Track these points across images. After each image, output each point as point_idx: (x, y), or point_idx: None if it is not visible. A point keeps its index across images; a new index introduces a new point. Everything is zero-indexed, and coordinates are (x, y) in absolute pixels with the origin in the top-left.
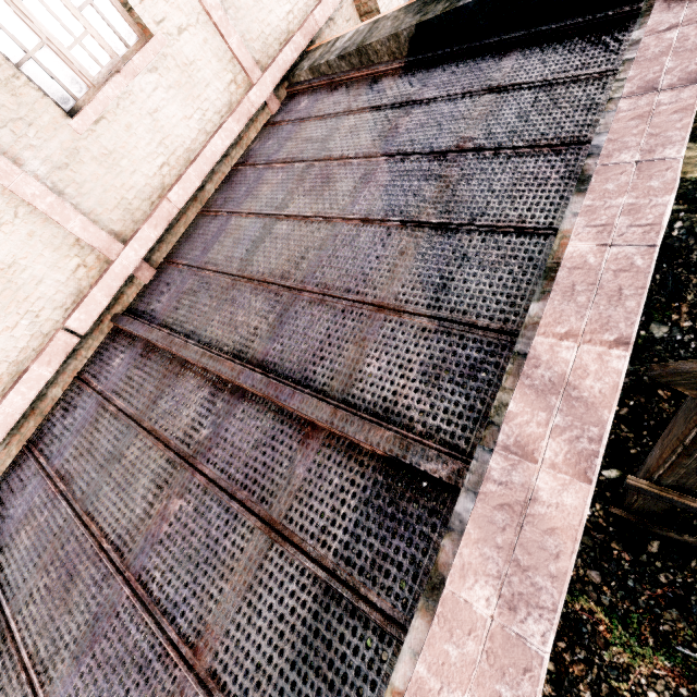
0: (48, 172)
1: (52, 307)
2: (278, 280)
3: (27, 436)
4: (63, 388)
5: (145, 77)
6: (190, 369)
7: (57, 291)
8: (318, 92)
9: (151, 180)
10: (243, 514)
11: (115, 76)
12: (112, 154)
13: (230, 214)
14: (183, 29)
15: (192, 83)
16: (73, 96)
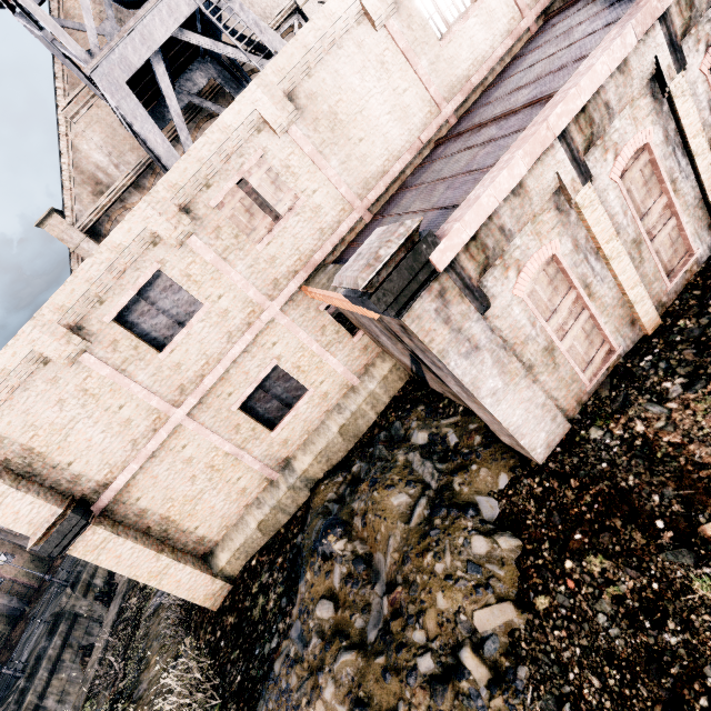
0: (428, 66)
1: (416, 130)
2: (534, 79)
3: (395, 189)
4: (411, 171)
5: (471, 20)
6: (484, 127)
7: (419, 122)
8: (566, 10)
9: (464, 72)
10: (516, 133)
11: (460, 20)
12: (451, 58)
13: (503, 80)
14: None
15: (491, 21)
16: (441, 34)
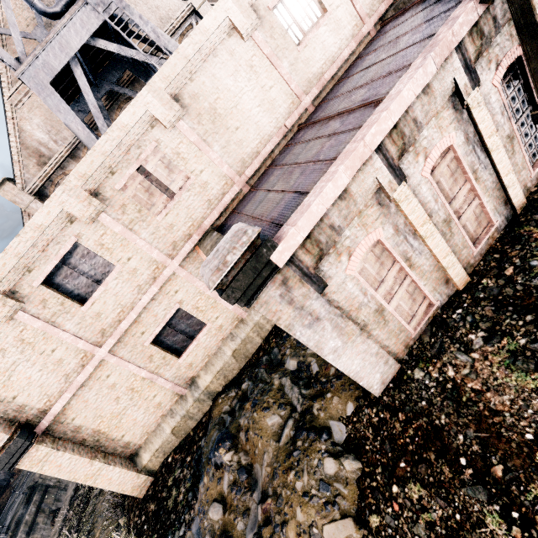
0: (288, 67)
1: (281, 117)
2: (369, 81)
3: (267, 165)
4: (279, 150)
5: (322, 28)
6: (331, 119)
7: (283, 111)
8: (397, 18)
9: (318, 70)
10: (352, 130)
11: (313, 29)
12: (307, 59)
13: (349, 77)
14: (338, 6)
15: (338, 28)
16: (298, 40)
